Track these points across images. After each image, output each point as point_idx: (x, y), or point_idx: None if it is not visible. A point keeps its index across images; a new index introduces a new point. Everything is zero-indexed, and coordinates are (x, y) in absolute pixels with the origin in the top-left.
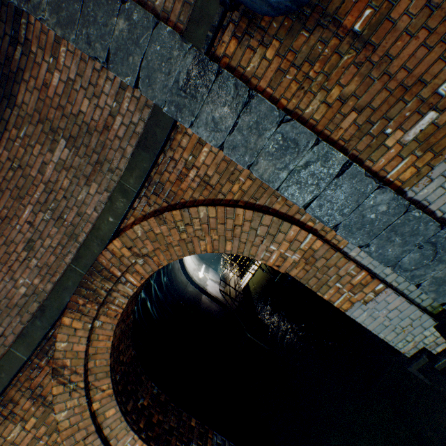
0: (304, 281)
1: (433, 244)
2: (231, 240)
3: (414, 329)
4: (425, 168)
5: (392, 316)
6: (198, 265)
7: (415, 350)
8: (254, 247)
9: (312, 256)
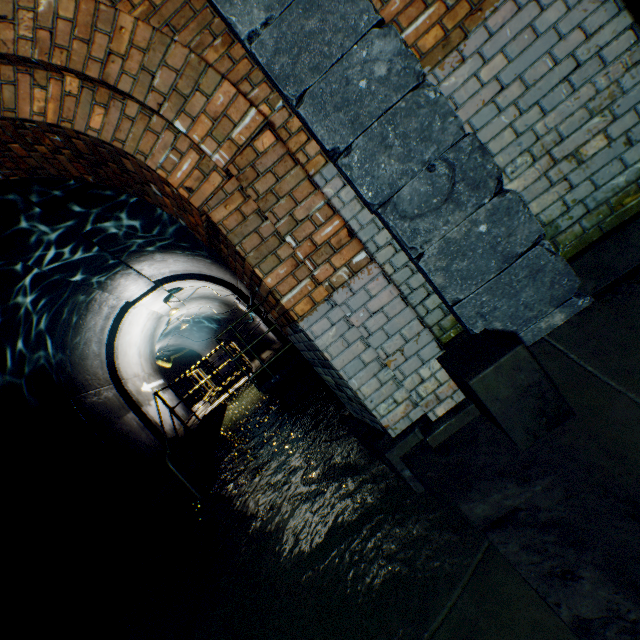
0: (235, 238)
1: (451, 167)
2: (105, 105)
3: (406, 361)
4: (457, 34)
5: (374, 328)
6: (151, 375)
7: (407, 423)
8: (150, 134)
9: (253, 164)
